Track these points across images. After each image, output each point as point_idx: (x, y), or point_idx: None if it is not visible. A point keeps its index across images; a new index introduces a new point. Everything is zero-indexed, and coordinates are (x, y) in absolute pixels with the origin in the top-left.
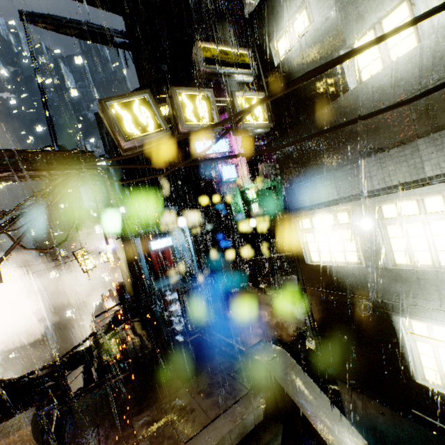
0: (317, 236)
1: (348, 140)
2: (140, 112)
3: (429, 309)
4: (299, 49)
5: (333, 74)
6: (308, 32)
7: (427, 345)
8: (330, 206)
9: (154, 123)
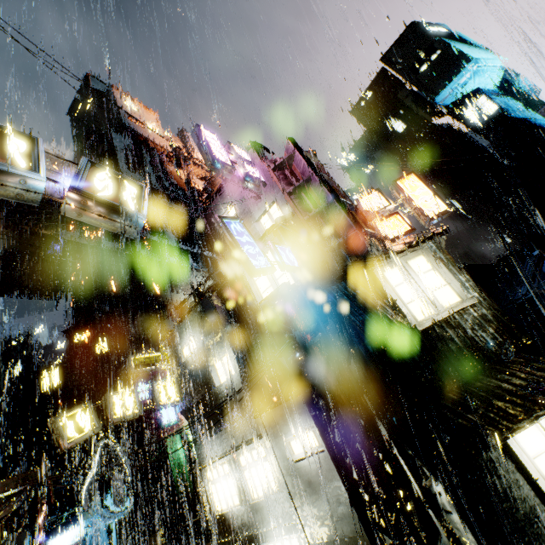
0: (217, 486)
1: (220, 414)
2: (81, 418)
3: (269, 529)
4: (193, 358)
5: (209, 376)
6: (196, 351)
7: None
8: (218, 460)
9: (91, 423)
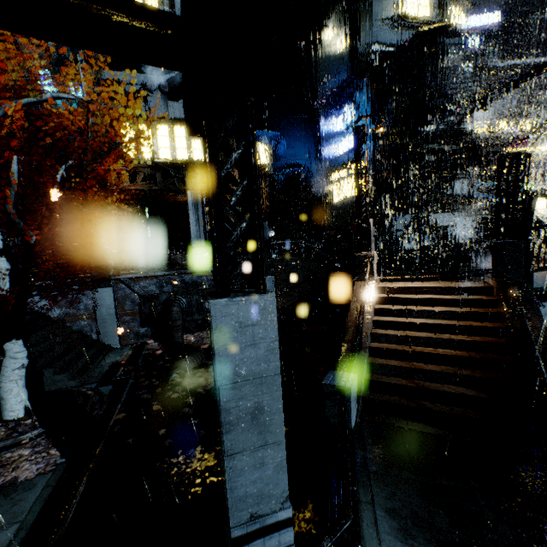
0: (537, 203)
1: None
2: None
3: None
4: (545, 153)
5: None
6: None
7: None
8: None
9: None
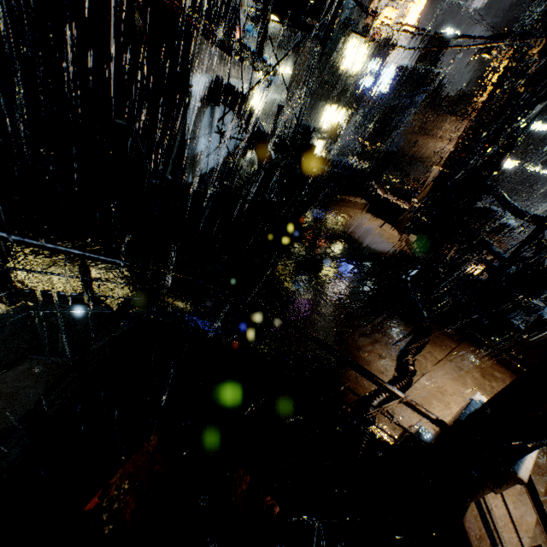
0: None
1: None
2: None
3: (257, 85)
4: None
5: None
6: None
7: (254, 96)
8: None
9: None
